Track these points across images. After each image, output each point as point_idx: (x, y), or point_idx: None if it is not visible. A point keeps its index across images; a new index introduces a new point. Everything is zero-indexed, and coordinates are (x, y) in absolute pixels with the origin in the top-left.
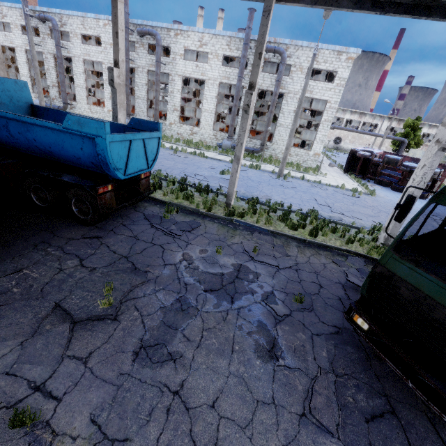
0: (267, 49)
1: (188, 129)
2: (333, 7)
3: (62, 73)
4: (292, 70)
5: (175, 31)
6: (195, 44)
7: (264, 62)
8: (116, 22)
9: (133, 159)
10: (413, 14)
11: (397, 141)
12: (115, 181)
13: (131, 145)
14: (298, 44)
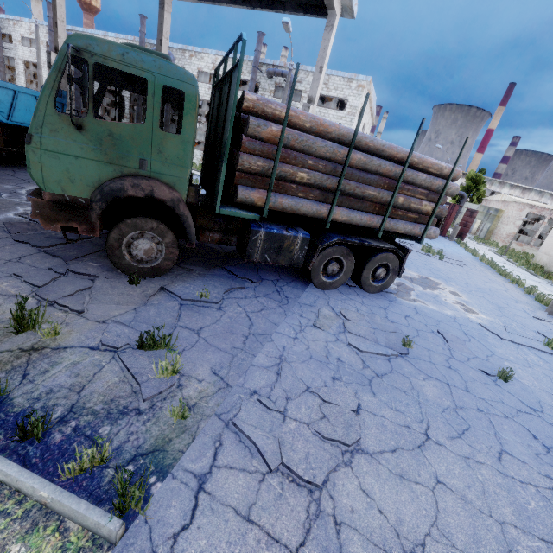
0: (274, 72)
1: (199, 155)
2: (215, 2)
3: (78, 90)
4: (303, 96)
5: (190, 53)
6: (208, 66)
7: (275, 87)
8: (56, 14)
9: (21, 110)
10: (273, 9)
11: (458, 195)
12: (3, 127)
13: (16, 95)
14: (308, 70)
